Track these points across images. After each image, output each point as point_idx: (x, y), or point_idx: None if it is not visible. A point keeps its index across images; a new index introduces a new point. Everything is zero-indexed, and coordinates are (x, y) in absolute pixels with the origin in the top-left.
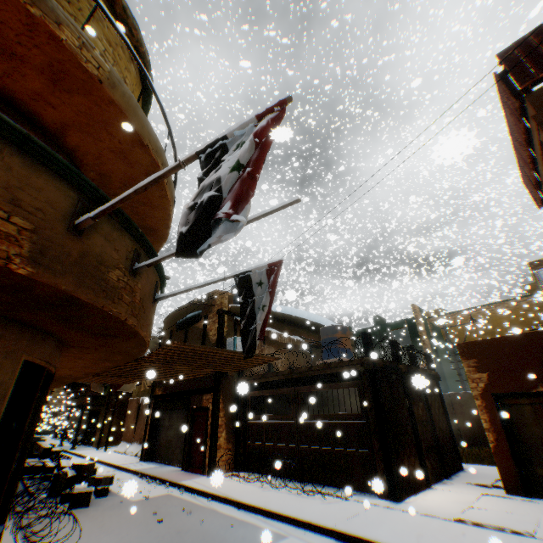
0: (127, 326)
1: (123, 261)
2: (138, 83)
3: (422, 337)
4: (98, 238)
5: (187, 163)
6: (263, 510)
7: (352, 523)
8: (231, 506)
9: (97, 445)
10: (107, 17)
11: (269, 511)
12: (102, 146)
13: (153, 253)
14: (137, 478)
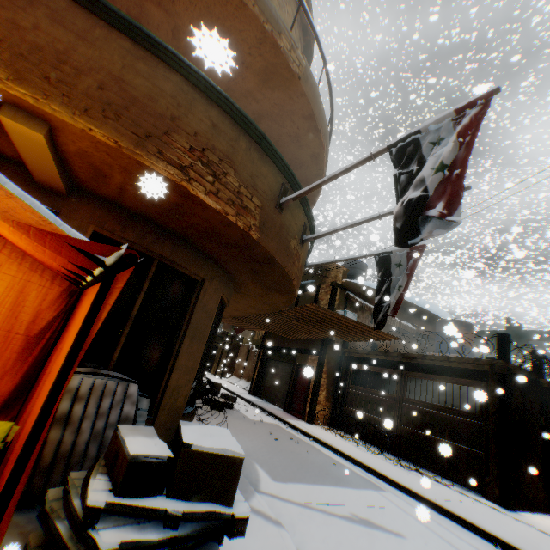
0: (291, 284)
1: (297, 233)
2: None
3: None
4: (288, 214)
5: (377, 156)
6: (361, 464)
7: (454, 505)
8: (330, 451)
9: (214, 372)
10: (305, 13)
11: (367, 466)
12: (282, 132)
13: (313, 227)
14: (249, 405)
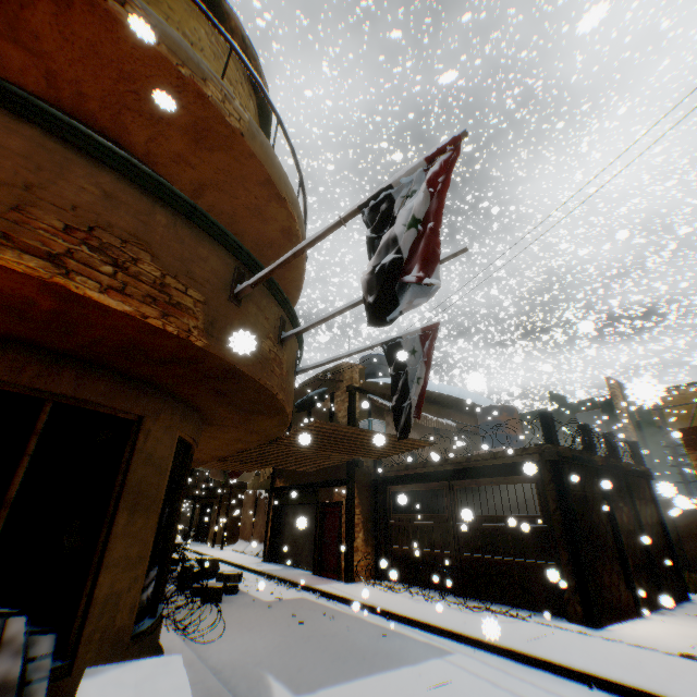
0: (276, 401)
1: (272, 330)
2: (257, 122)
3: (621, 422)
4: (252, 307)
5: (348, 219)
6: (419, 622)
7: (536, 644)
8: (378, 615)
9: (212, 542)
10: (240, 59)
11: (427, 624)
12: (236, 203)
13: (295, 320)
14: (264, 579)
